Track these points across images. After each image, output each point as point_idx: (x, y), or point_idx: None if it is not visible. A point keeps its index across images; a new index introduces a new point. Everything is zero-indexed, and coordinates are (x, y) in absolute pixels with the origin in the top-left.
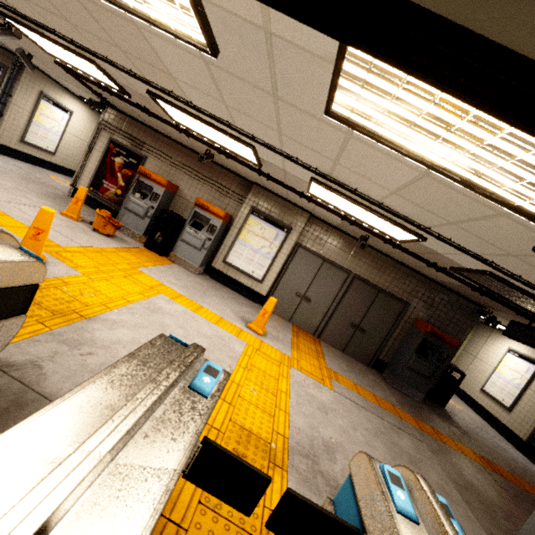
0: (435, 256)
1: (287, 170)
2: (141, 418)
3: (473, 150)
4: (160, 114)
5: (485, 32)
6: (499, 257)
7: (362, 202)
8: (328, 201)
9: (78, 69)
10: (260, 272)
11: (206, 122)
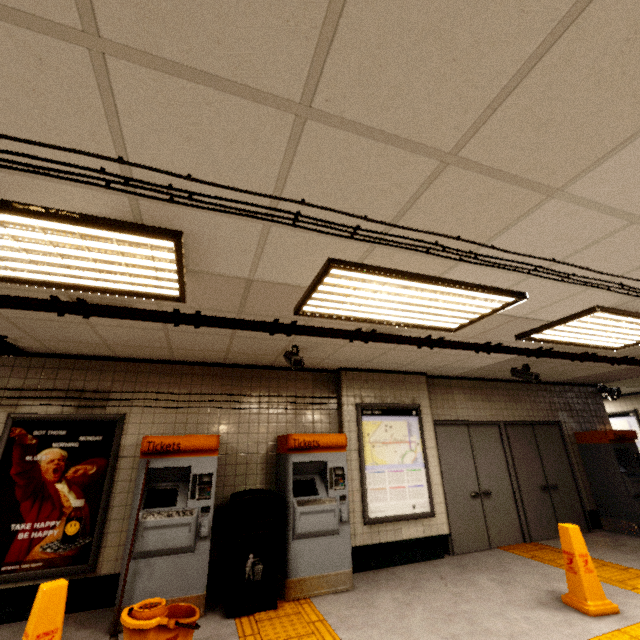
0: None
1: (528, 315)
2: None
3: None
4: (241, 314)
5: None
6: None
7: None
8: (549, 337)
9: (17, 279)
10: (421, 498)
11: (452, 281)
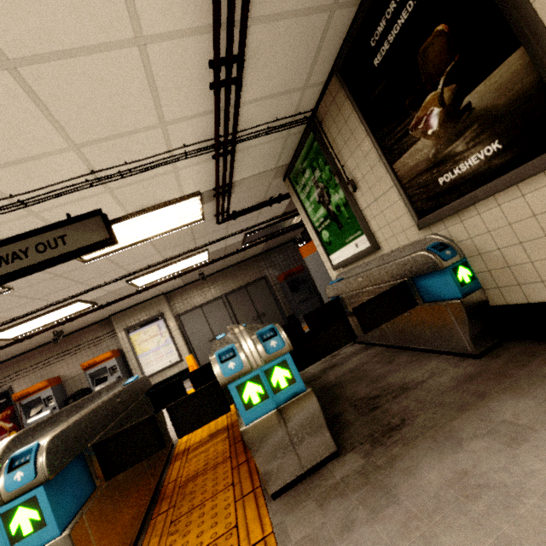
0: (228, 249)
1: (112, 291)
2: (103, 390)
3: (141, 231)
4: None
5: (78, 247)
6: (229, 230)
7: (162, 266)
8: (153, 281)
9: None
10: (174, 356)
11: (35, 317)
